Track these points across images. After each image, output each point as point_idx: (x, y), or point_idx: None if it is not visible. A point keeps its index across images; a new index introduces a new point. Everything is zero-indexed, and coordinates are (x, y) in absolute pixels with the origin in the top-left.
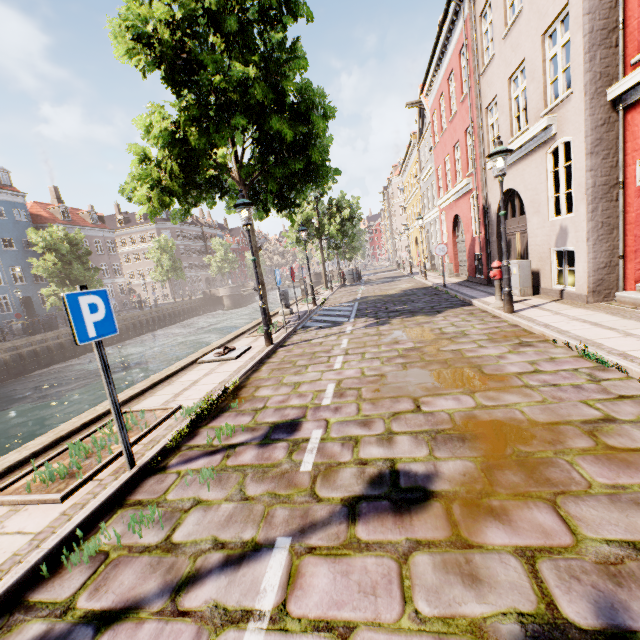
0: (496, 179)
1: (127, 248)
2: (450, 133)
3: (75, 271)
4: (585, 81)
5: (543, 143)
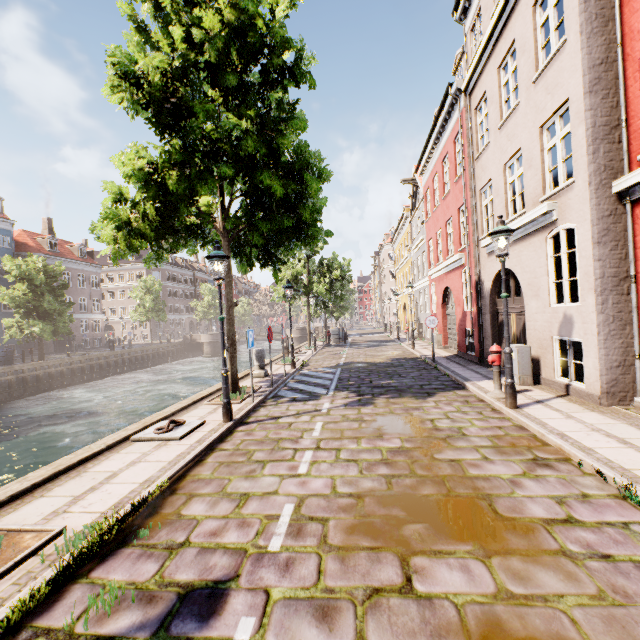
0: (490, 257)
1: (113, 284)
2: (443, 209)
3: (45, 303)
4: (589, 171)
5: (542, 227)
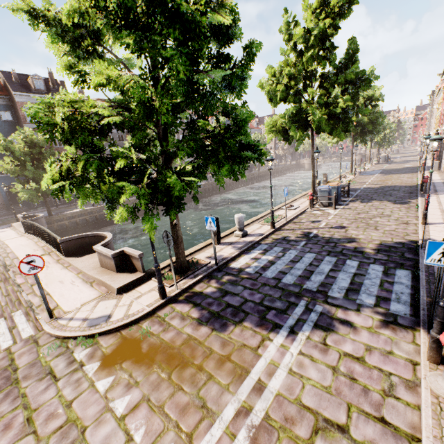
0: None
1: None
2: (443, 105)
3: None
4: None
5: None
